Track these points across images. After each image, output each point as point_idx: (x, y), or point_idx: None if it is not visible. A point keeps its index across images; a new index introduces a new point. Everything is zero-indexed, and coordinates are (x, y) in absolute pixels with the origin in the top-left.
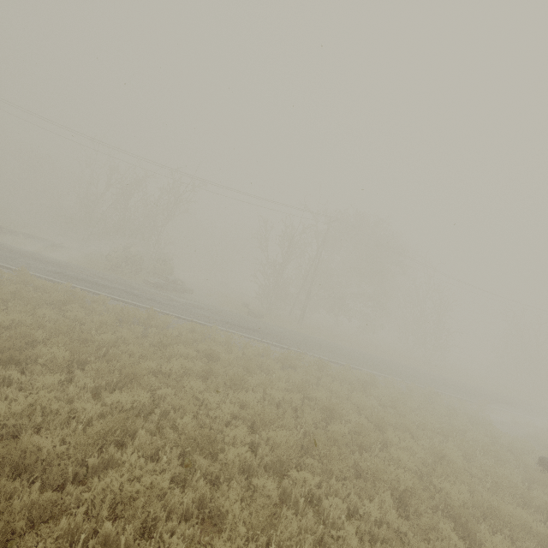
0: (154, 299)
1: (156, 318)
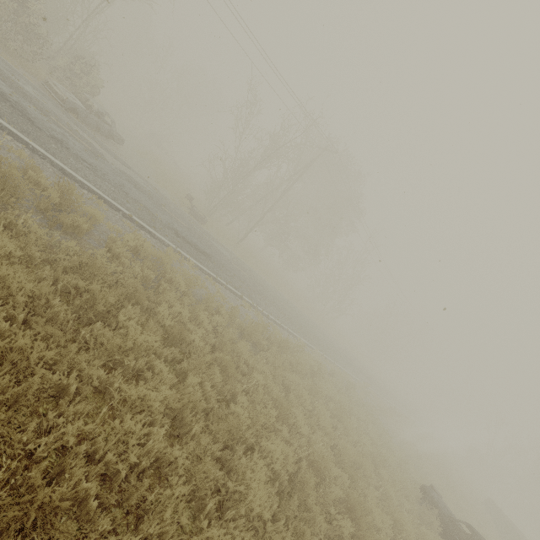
0: (66, 142)
1: (75, 207)
